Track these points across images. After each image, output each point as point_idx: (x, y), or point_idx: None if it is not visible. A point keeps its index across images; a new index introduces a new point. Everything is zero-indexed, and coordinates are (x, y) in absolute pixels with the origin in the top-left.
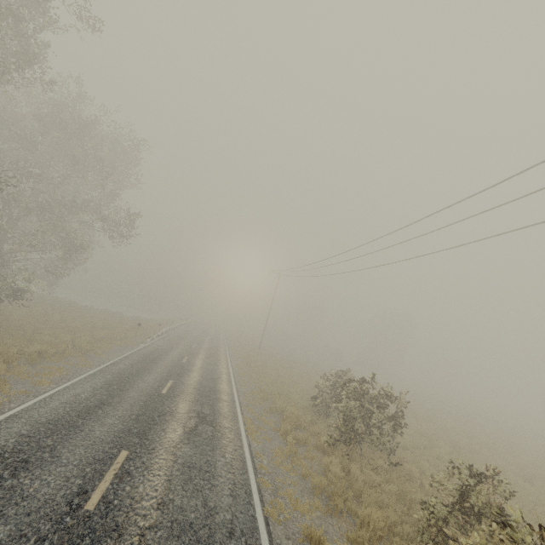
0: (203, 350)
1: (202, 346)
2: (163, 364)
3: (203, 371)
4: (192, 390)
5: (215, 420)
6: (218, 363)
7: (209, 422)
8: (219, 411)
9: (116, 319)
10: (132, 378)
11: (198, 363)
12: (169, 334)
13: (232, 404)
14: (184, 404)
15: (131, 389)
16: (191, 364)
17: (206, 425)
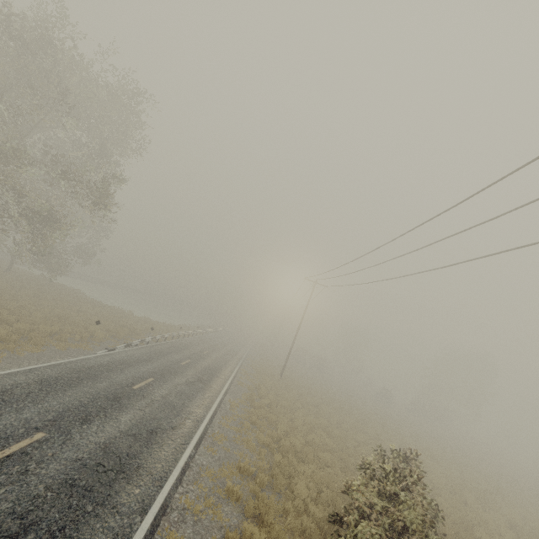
0: (195, 369)
1: (199, 363)
2: (82, 391)
3: (150, 411)
4: (59, 467)
5: None
6: (199, 394)
7: None
8: None
9: (110, 317)
10: None
11: (161, 392)
12: (168, 342)
13: (129, 522)
14: None
15: None
16: (142, 394)
17: None
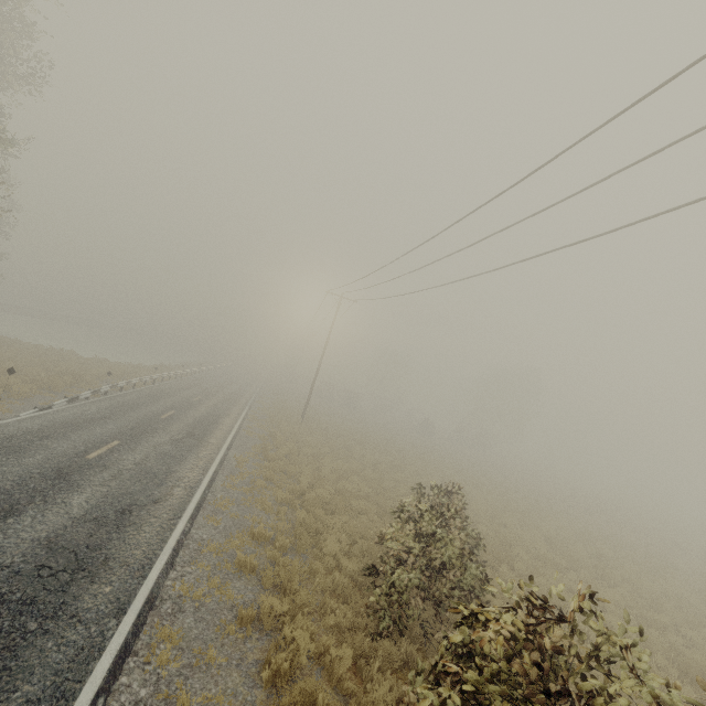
0: (182, 423)
1: (187, 413)
2: None
3: (118, 485)
4: None
5: None
6: (191, 453)
7: None
8: None
9: (37, 361)
10: None
11: (133, 457)
12: (139, 390)
13: (99, 629)
14: None
15: None
16: (102, 465)
17: None
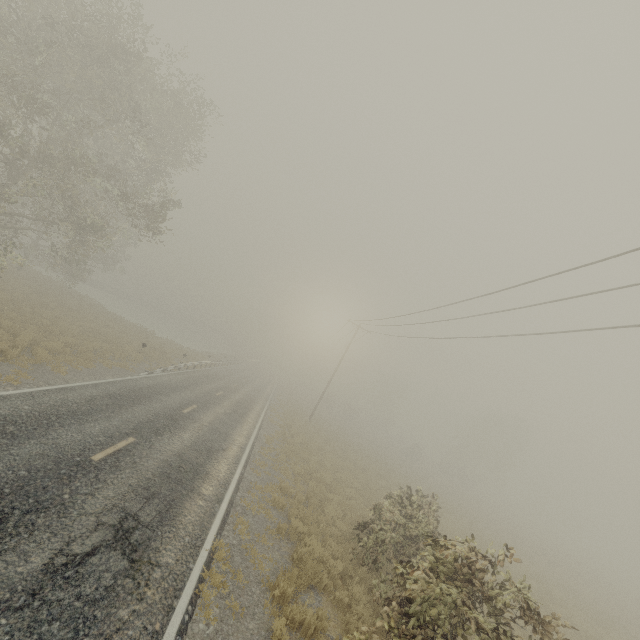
0: (229, 402)
1: (231, 396)
2: (145, 408)
3: (203, 433)
4: (155, 463)
5: (150, 541)
6: (238, 425)
7: (131, 546)
8: (173, 520)
9: (137, 336)
10: (65, 419)
11: (207, 418)
12: (198, 370)
13: (212, 505)
14: (114, 490)
15: (37, 439)
16: (192, 418)
17: (118, 553)
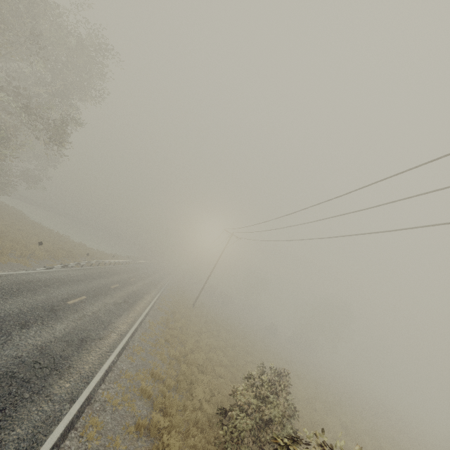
0: (122, 293)
1: (126, 288)
2: (22, 301)
3: (82, 323)
4: (1, 362)
5: None
6: (124, 313)
7: None
8: None
9: (49, 239)
10: None
11: (92, 308)
12: (101, 267)
13: (60, 407)
14: None
15: None
16: (75, 309)
17: None
